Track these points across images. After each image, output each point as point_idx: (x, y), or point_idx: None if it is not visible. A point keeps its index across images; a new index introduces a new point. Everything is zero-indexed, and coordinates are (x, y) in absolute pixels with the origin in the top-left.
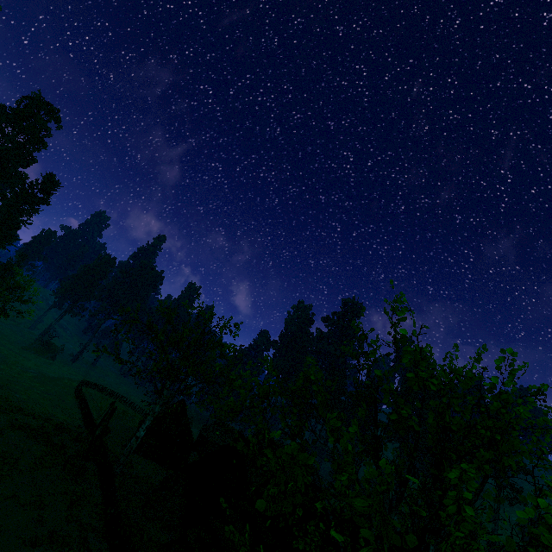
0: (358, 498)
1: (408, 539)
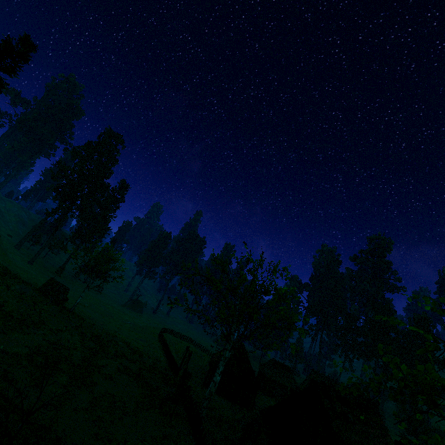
0: None
1: None
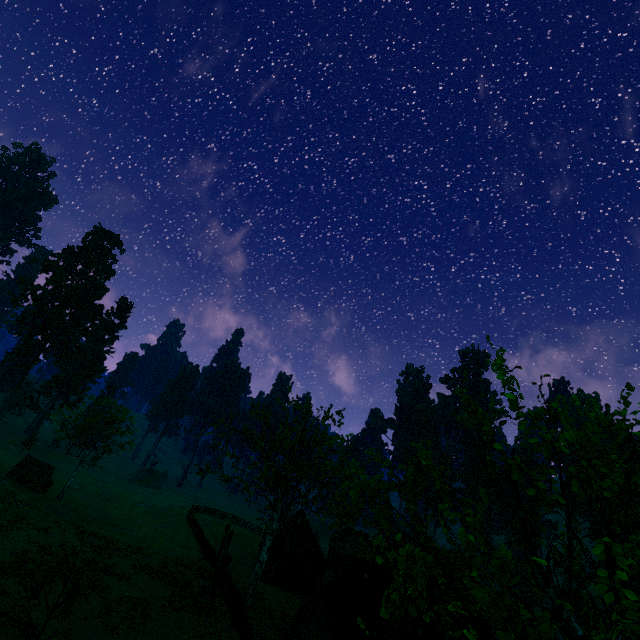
0: (476, 591)
1: (541, 628)
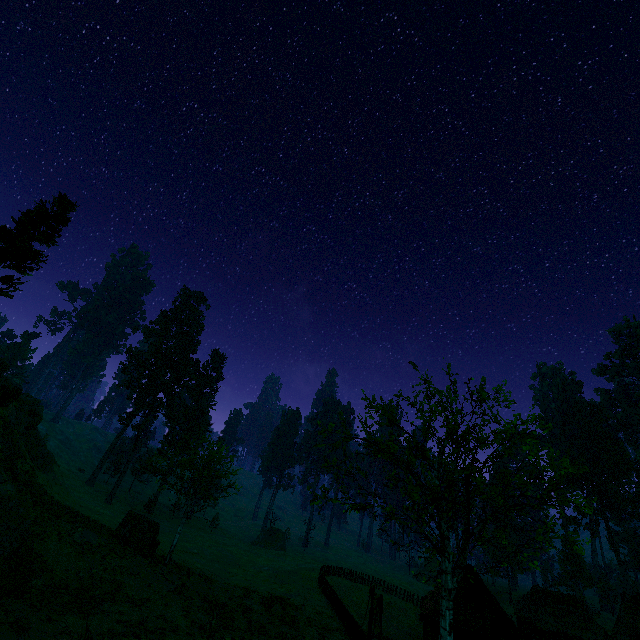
0: None
1: None
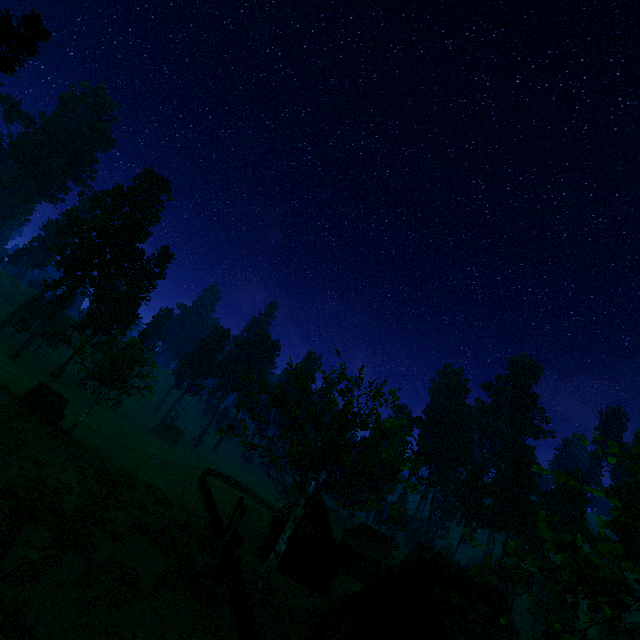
0: None
1: None
